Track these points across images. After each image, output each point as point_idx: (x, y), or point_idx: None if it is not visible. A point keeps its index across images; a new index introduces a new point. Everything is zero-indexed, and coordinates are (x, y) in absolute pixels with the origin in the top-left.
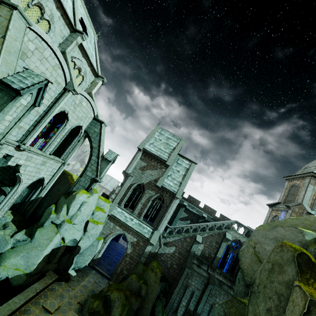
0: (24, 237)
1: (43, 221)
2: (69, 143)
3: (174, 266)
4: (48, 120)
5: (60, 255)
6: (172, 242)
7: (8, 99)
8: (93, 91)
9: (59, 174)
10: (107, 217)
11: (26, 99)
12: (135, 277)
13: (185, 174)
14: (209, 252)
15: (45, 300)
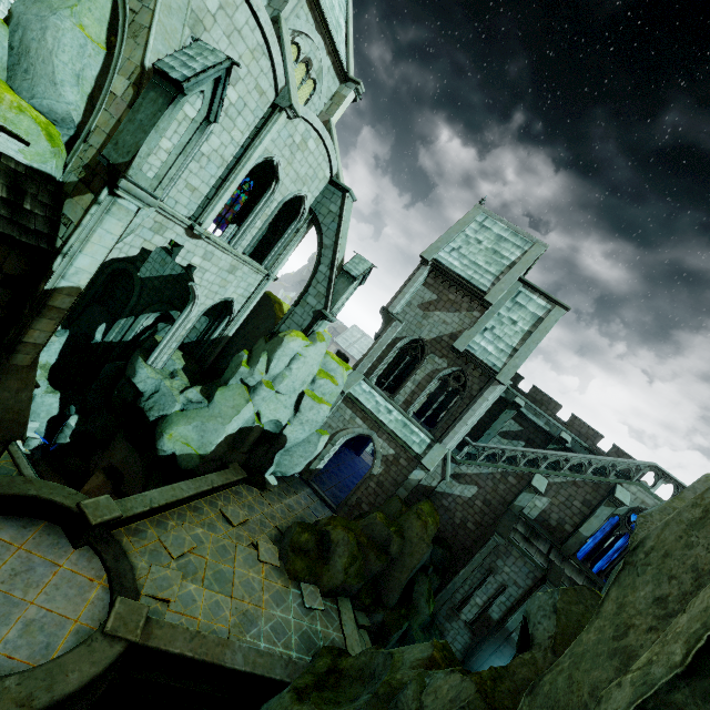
0: (199, 397)
1: (228, 376)
2: (280, 235)
3: (469, 526)
4: (241, 176)
5: (252, 442)
6: (472, 476)
7: (164, 104)
8: (333, 118)
9: (258, 297)
10: (341, 397)
11: (194, 106)
12: (381, 518)
13: (532, 330)
14: (561, 518)
15: (226, 504)
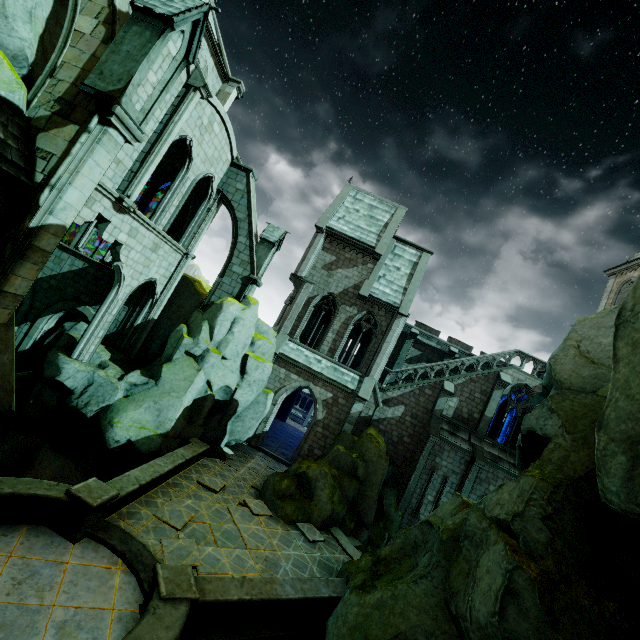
0: (143, 379)
1: (169, 353)
2: (191, 216)
3: (405, 440)
4: (164, 150)
5: (207, 412)
6: (398, 398)
7: (152, 36)
8: None
9: (179, 276)
10: (273, 358)
11: (175, 45)
12: (343, 449)
13: (412, 272)
14: (469, 410)
15: (199, 476)
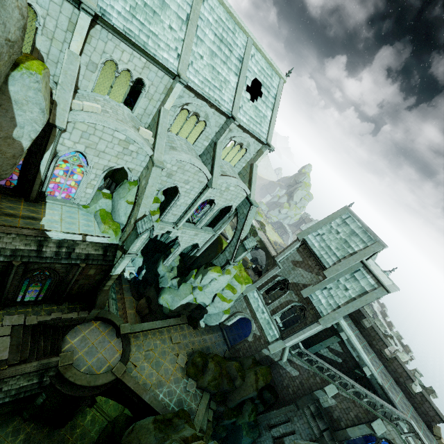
0: (176, 284)
1: (188, 278)
2: (222, 217)
3: (289, 390)
4: (193, 210)
5: (192, 308)
6: (298, 366)
7: (135, 237)
8: (256, 162)
9: (210, 242)
10: (242, 296)
11: (145, 235)
12: (236, 366)
13: (357, 298)
14: (340, 416)
15: (174, 332)
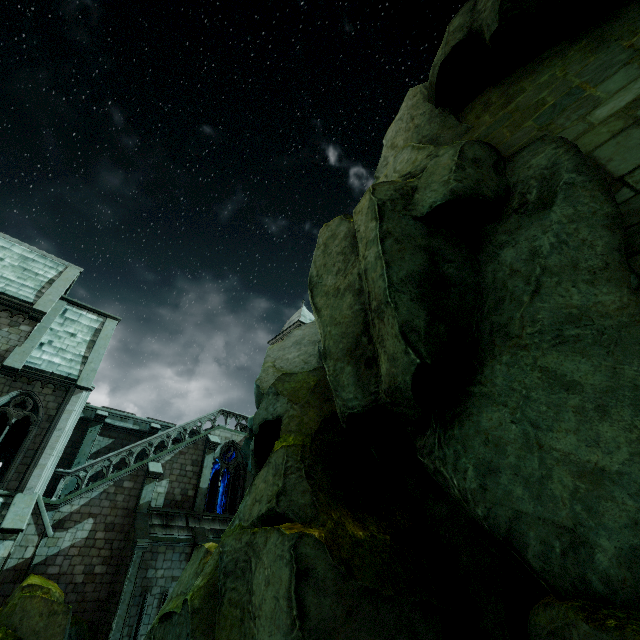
0: None
1: None
2: None
3: (98, 571)
4: None
5: None
6: (82, 510)
7: None
8: None
9: None
10: None
11: None
12: None
13: (94, 339)
14: (183, 488)
15: None
